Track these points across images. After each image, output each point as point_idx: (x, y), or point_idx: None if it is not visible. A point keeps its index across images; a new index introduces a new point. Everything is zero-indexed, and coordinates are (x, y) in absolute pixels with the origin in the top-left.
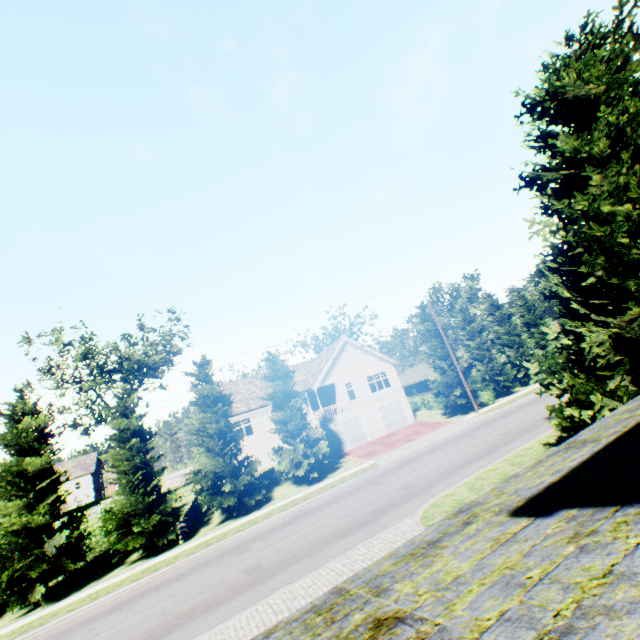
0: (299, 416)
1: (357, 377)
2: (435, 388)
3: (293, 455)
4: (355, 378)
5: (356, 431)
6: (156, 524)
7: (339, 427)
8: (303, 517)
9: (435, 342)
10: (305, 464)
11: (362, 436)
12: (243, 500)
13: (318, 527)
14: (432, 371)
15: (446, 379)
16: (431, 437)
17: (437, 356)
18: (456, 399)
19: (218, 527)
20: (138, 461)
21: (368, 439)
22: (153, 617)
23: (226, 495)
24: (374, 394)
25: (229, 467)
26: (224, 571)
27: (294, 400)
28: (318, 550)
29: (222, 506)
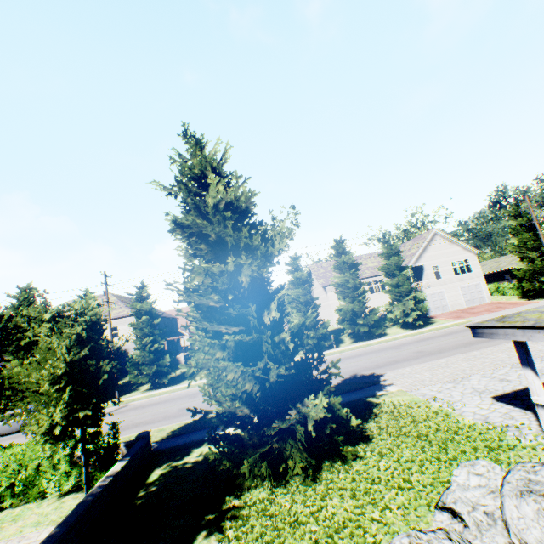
0: (407, 283)
1: (443, 262)
2: (519, 275)
3: (404, 308)
4: (441, 263)
5: (439, 303)
6: (321, 334)
7: (426, 298)
8: (431, 339)
9: (526, 236)
10: (413, 315)
11: (444, 307)
12: (370, 331)
13: (453, 341)
14: (517, 261)
15: (534, 267)
16: (519, 309)
17: (526, 248)
18: (541, 285)
19: (354, 344)
20: (308, 298)
21: (449, 310)
22: (367, 363)
23: (359, 326)
24: (456, 277)
25: (360, 309)
26: (394, 353)
27: (404, 271)
28: (467, 346)
29: (356, 332)
